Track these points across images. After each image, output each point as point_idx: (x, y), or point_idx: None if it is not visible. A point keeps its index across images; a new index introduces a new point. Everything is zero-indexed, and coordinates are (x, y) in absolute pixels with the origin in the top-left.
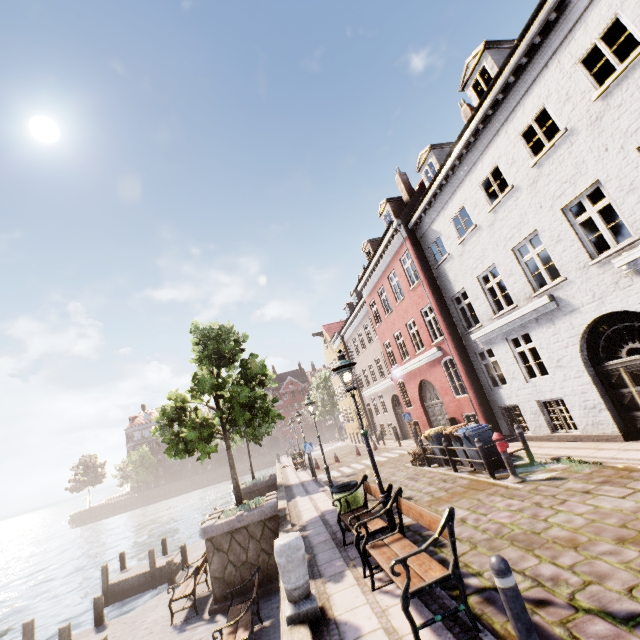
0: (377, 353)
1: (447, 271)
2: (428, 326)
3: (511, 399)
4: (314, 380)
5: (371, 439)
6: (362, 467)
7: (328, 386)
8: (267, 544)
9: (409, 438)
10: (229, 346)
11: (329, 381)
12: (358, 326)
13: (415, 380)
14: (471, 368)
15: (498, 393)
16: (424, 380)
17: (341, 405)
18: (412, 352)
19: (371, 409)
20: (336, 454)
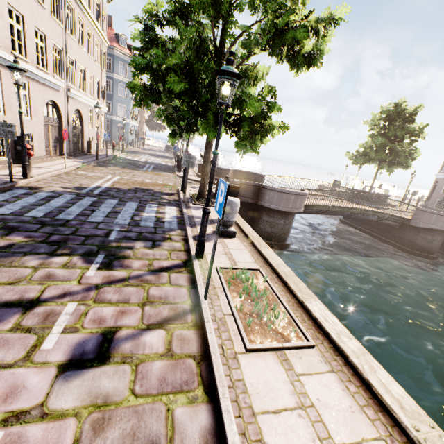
0: None
1: None
2: None
3: None
4: None
5: None
6: None
7: None
8: None
9: None
10: None
11: None
12: None
13: None
14: None
15: None
16: None
17: None
18: None
19: None
20: None
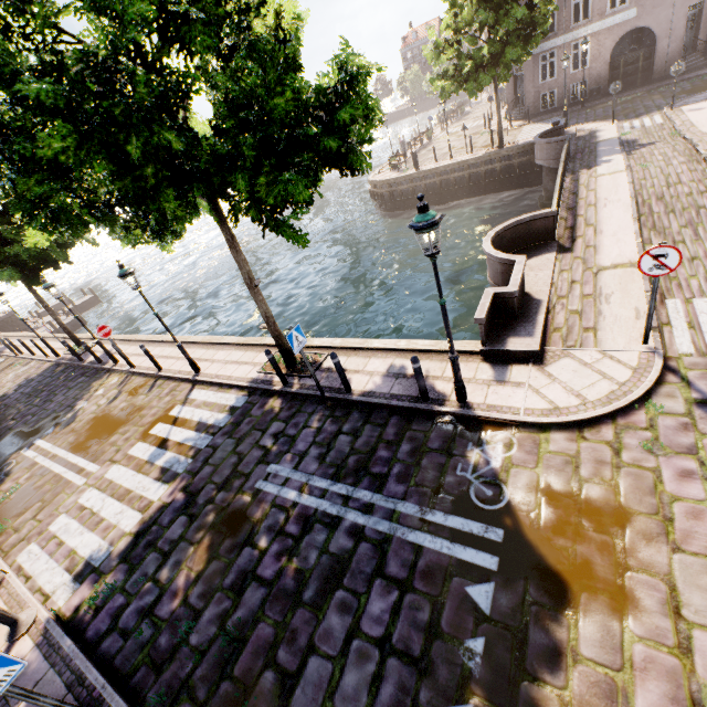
0: None
1: None
2: None
3: None
4: None
5: None
6: None
7: None
8: None
9: None
10: None
11: None
12: None
13: None
14: None
15: None
16: None
17: None
18: None
19: None
20: None
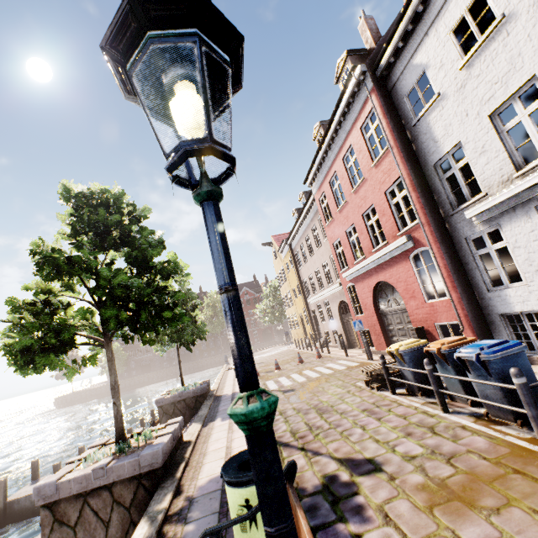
0: (325, 257)
1: (432, 124)
2: (394, 211)
3: (527, 303)
4: (264, 289)
5: (315, 346)
6: (303, 380)
7: (277, 295)
8: (141, 514)
9: (356, 347)
10: (113, 217)
11: (278, 291)
12: (306, 230)
13: (369, 283)
14: (457, 261)
15: (501, 295)
16: (381, 282)
17: (288, 312)
18: (368, 249)
19: (316, 316)
20: (279, 359)
